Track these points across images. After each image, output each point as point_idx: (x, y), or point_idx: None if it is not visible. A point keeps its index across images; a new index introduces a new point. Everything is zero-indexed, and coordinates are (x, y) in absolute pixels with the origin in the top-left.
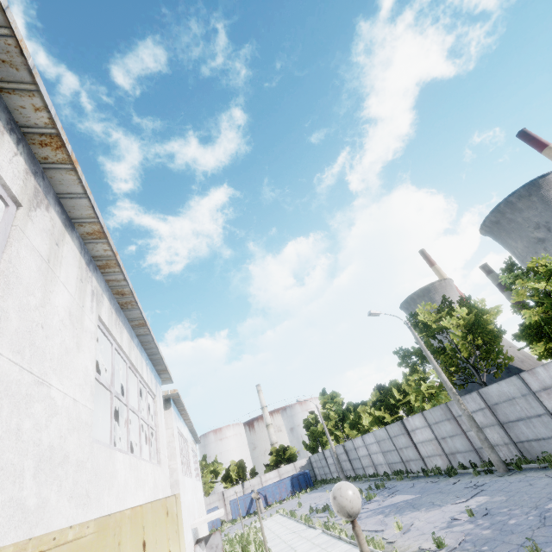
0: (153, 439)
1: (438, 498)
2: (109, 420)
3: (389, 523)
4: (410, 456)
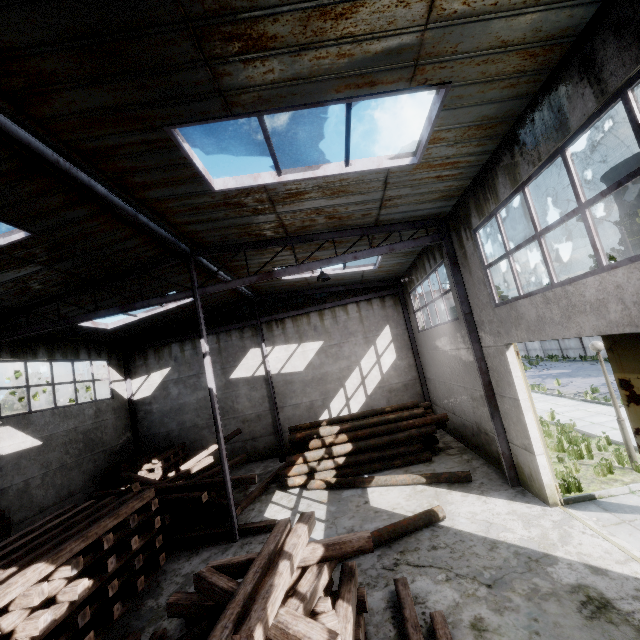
0: (415, 317)
1: (595, 373)
2: (446, 309)
3: (547, 382)
4: (571, 346)
